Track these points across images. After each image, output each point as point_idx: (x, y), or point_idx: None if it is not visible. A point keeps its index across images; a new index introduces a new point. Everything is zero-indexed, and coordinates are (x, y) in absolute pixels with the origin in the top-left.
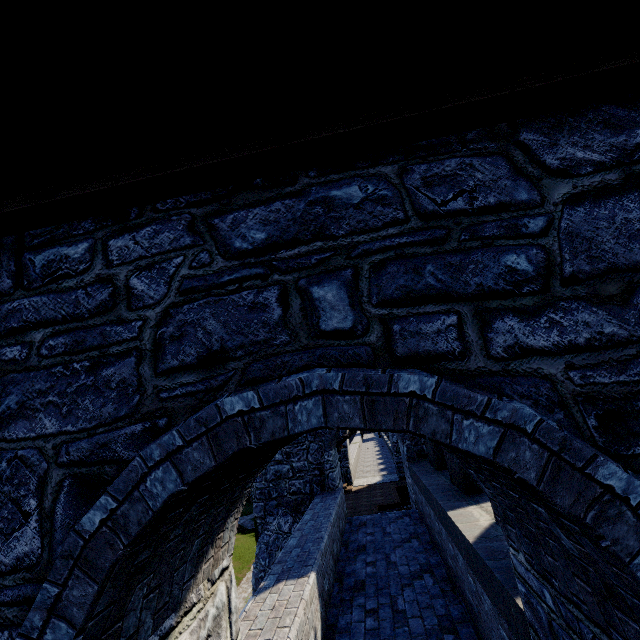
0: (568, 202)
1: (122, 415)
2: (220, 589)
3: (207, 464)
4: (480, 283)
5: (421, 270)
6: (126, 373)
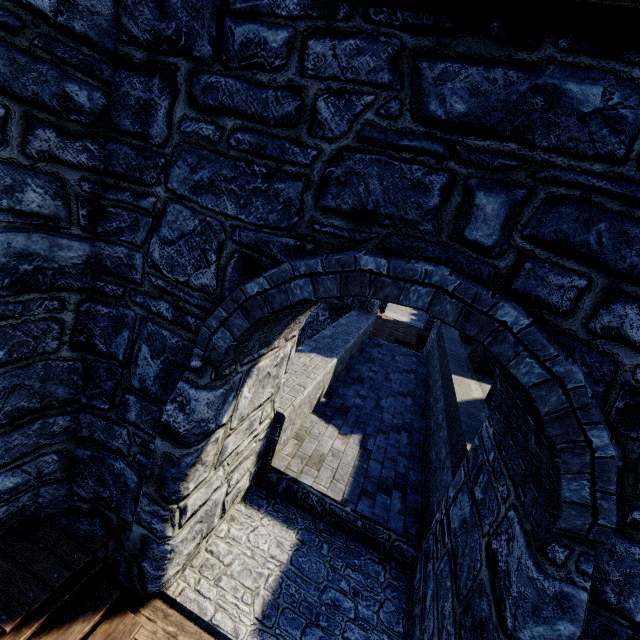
0: None
1: (282, 227)
2: (288, 345)
3: (334, 293)
4: (636, 265)
5: (591, 225)
6: (293, 194)
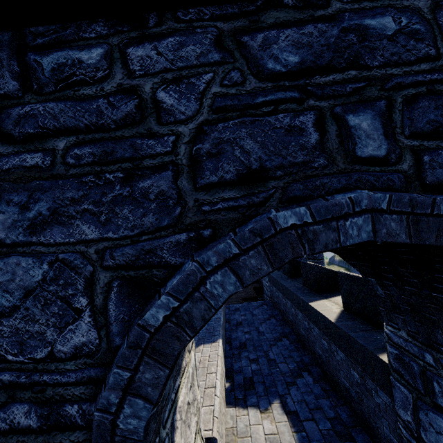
0: None
1: (164, 225)
2: (192, 356)
3: (264, 270)
4: None
5: None
6: (164, 186)
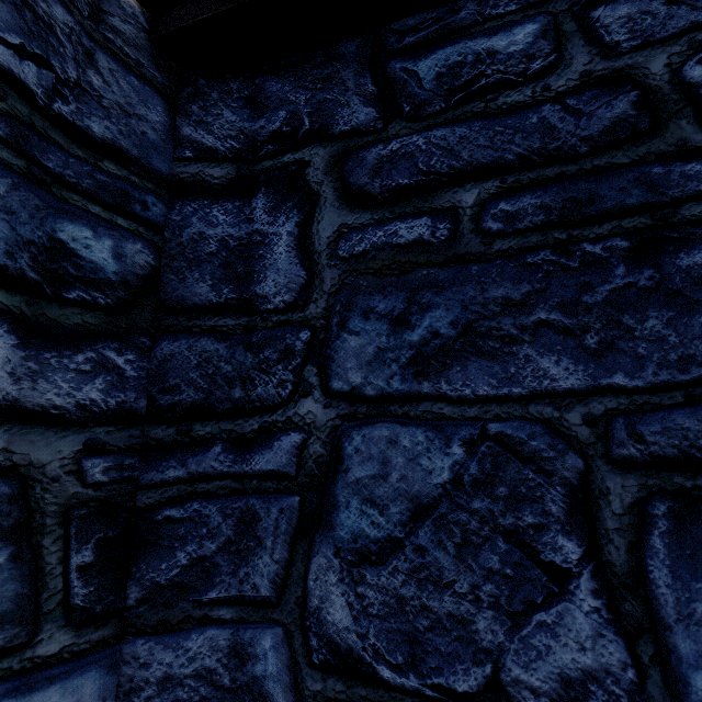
0: None
1: None
2: None
3: None
4: None
5: None
6: None
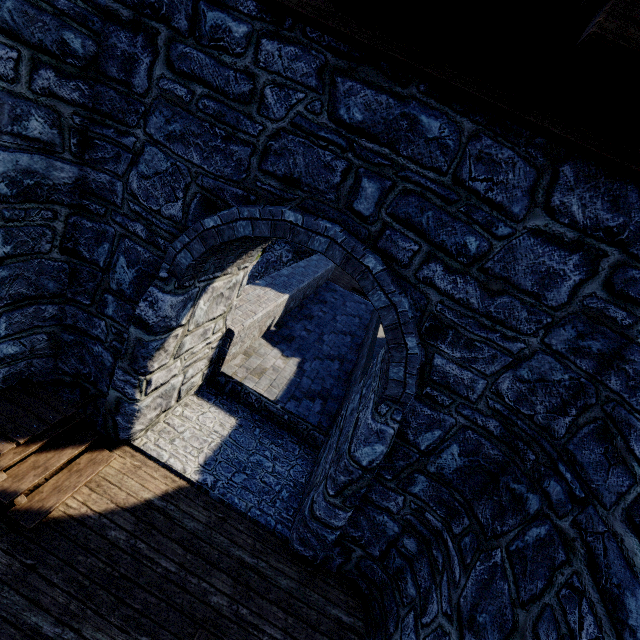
0: (532, 232)
1: (234, 180)
2: (241, 274)
3: (266, 234)
4: (444, 240)
5: (425, 212)
6: (243, 156)
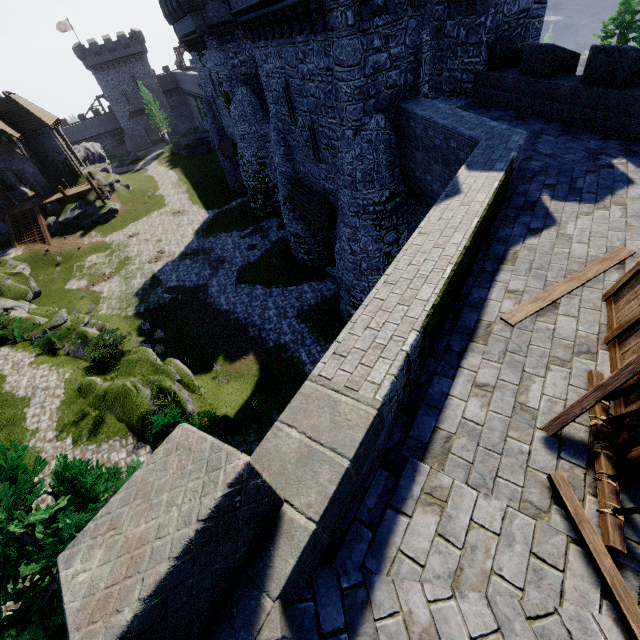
0: None
1: None
2: None
3: None
4: None
5: None
6: None
